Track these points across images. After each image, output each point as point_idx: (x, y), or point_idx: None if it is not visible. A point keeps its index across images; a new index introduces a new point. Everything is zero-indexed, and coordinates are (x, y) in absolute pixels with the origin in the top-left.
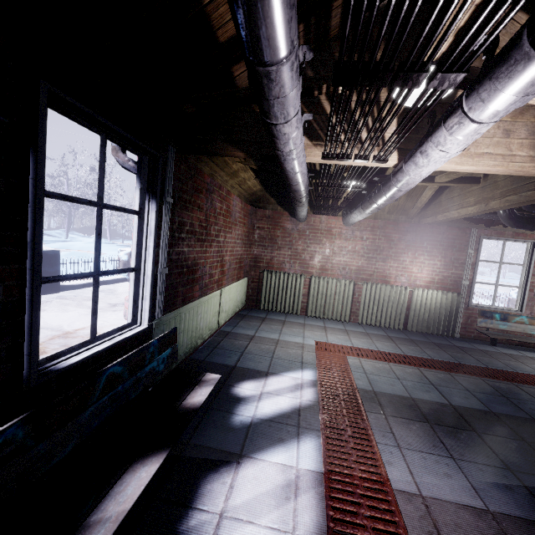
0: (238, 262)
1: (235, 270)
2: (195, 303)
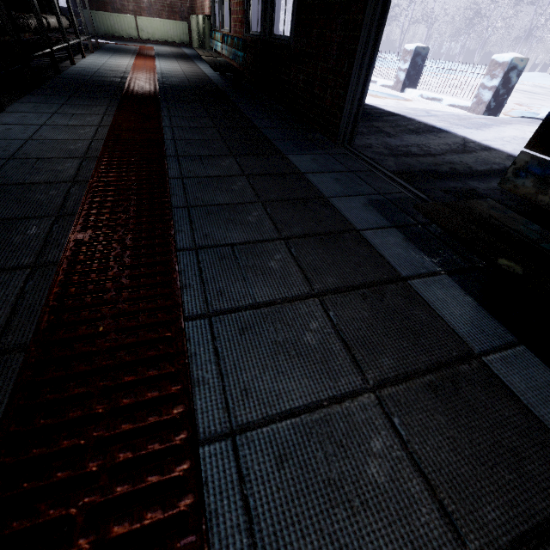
0: (168, 7)
1: (163, 12)
2: (105, 13)
